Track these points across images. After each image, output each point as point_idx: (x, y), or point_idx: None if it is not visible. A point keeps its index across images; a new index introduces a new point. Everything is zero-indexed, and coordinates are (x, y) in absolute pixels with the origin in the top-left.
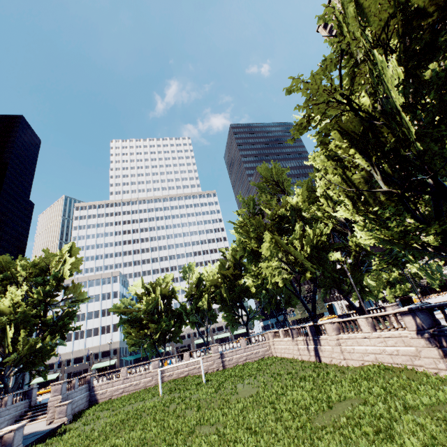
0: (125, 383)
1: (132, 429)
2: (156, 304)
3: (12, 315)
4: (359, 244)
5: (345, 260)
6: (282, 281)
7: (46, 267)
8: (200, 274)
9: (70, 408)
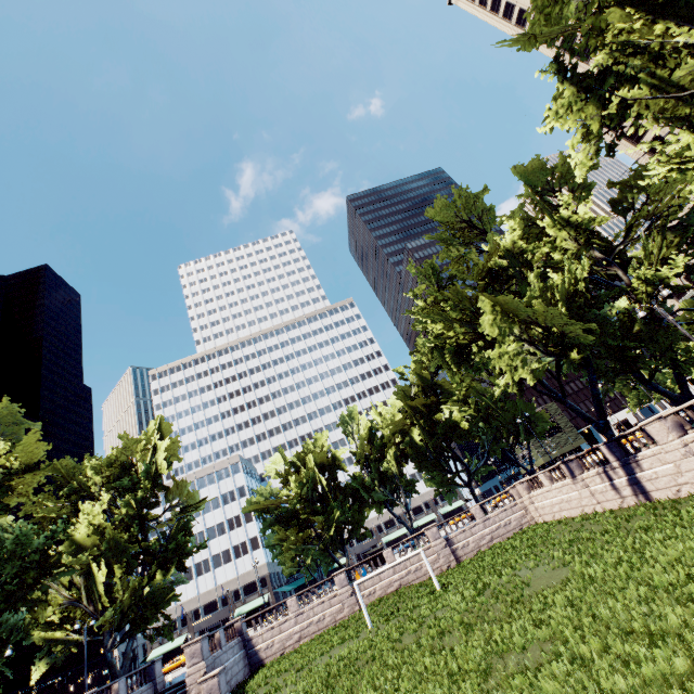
0: (300, 623)
1: (350, 693)
2: (313, 484)
3: (96, 548)
4: (652, 279)
5: (654, 295)
6: (532, 378)
7: (129, 462)
8: (370, 420)
9: (223, 682)
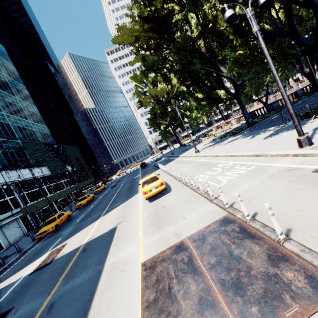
0: None
1: None
2: None
3: None
4: None
5: None
6: None
7: None
8: None
9: None
